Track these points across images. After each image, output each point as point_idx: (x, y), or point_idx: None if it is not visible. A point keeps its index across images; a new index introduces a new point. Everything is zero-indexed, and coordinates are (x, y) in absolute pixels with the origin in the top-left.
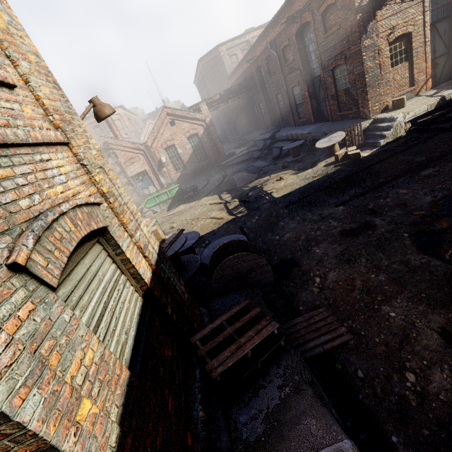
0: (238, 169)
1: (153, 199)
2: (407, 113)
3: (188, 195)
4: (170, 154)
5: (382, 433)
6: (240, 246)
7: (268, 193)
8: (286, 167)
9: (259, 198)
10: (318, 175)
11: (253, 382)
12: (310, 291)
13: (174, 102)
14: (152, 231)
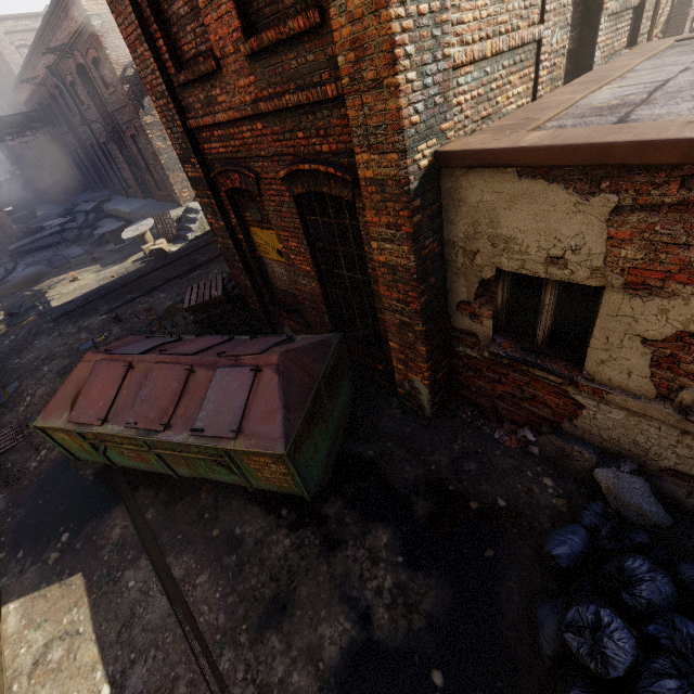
0: (38, 258)
1: None
2: None
3: None
4: None
5: None
6: None
7: (47, 300)
8: (99, 259)
9: (30, 310)
10: (118, 274)
11: None
12: (17, 411)
13: None
14: None
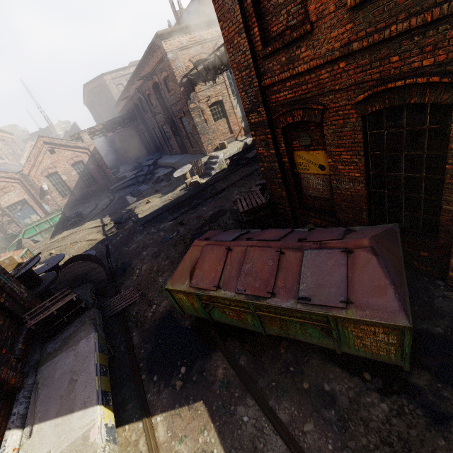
0: (125, 192)
1: (33, 229)
2: (225, 153)
3: (72, 221)
4: (53, 181)
5: (131, 334)
6: (84, 258)
7: (136, 214)
8: (159, 190)
9: (127, 220)
10: (173, 198)
11: (63, 329)
12: (132, 279)
13: (62, 122)
14: (8, 257)
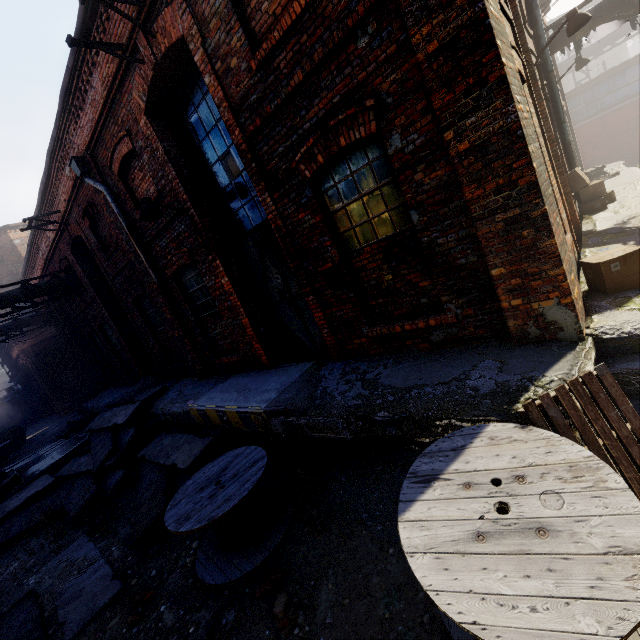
0: None
1: None
2: None
3: None
4: None
5: None
6: None
7: None
8: None
9: None
10: None
11: None
12: None
13: None
14: None
